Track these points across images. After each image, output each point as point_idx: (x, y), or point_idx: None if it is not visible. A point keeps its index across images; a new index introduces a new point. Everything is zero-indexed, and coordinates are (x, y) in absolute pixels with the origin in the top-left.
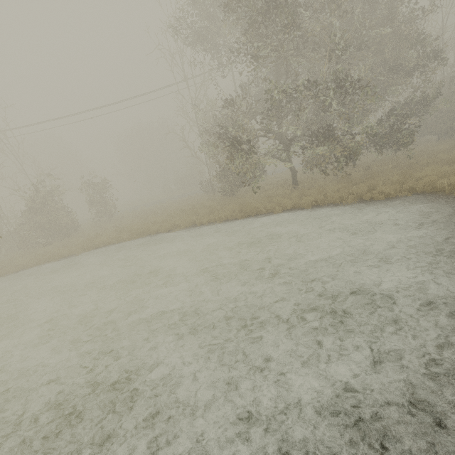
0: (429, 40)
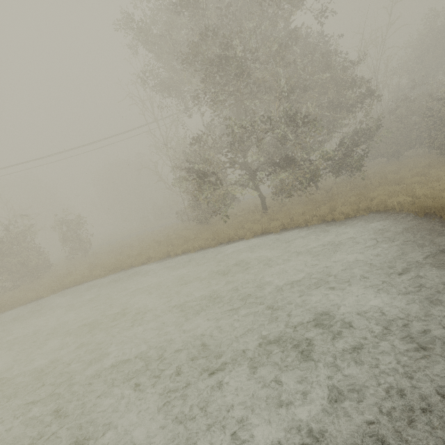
0: (363, 82)
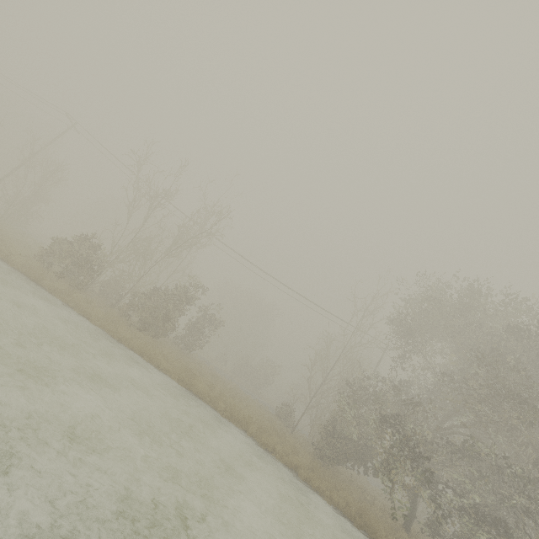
0: None
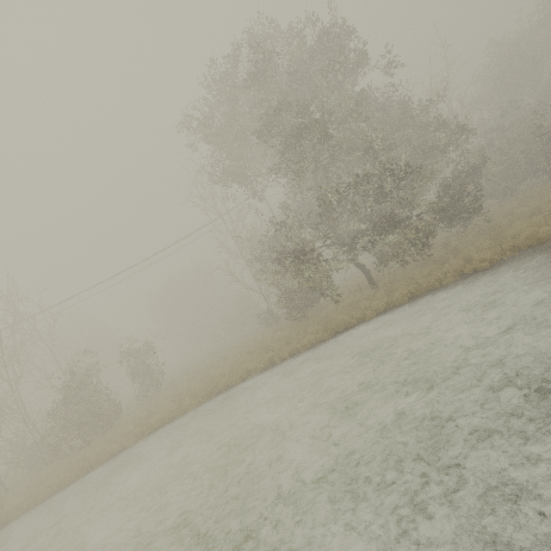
0: (450, 120)
